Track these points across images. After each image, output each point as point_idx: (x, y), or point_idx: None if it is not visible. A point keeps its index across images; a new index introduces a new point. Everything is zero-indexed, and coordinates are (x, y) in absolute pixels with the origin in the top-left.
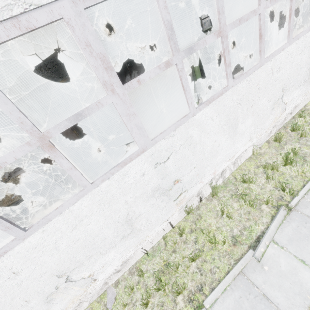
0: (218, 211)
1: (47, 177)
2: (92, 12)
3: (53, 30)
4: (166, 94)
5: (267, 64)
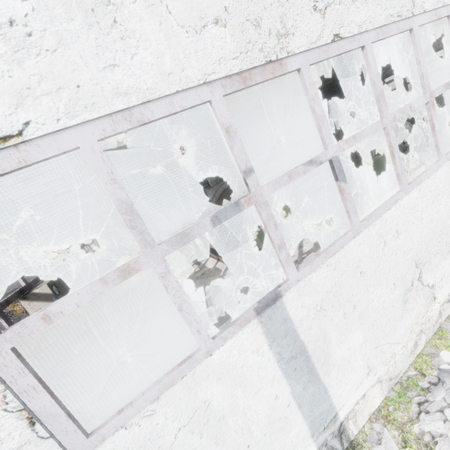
0: None
1: (196, 271)
2: (265, 95)
3: (230, 109)
4: (353, 165)
5: None
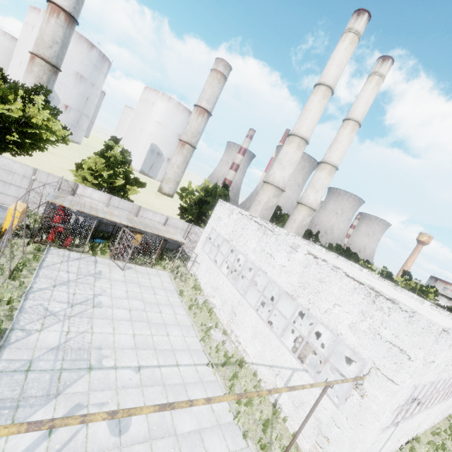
0: (422, 450)
1: None
2: None
3: None
4: None
5: (447, 400)
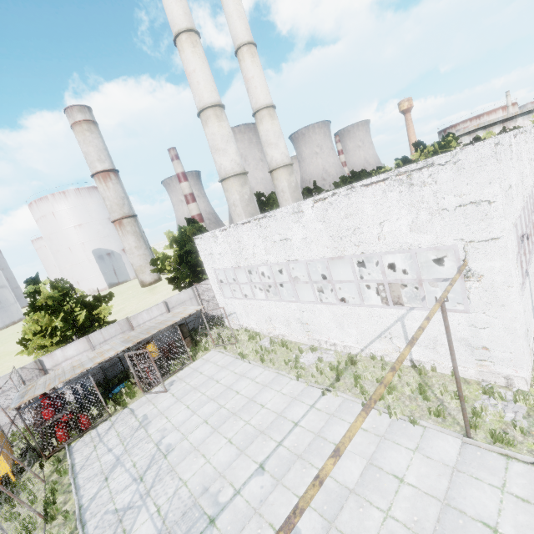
0: None
1: None
2: None
3: None
4: None
5: None
